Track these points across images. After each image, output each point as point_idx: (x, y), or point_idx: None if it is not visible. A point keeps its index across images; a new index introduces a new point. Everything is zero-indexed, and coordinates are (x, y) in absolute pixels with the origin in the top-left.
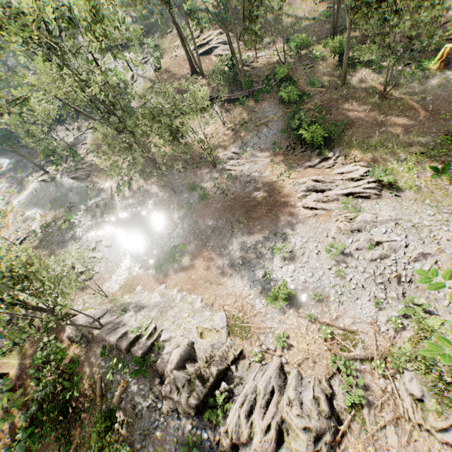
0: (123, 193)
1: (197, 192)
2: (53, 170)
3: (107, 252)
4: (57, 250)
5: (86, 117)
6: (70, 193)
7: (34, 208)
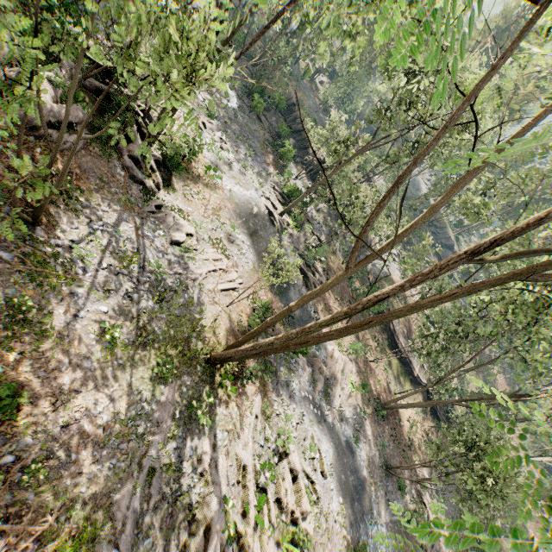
0: (344, 387)
1: (401, 498)
2: (286, 220)
3: (322, 486)
4: (273, 390)
5: (333, 215)
6: (293, 288)
7: (248, 238)
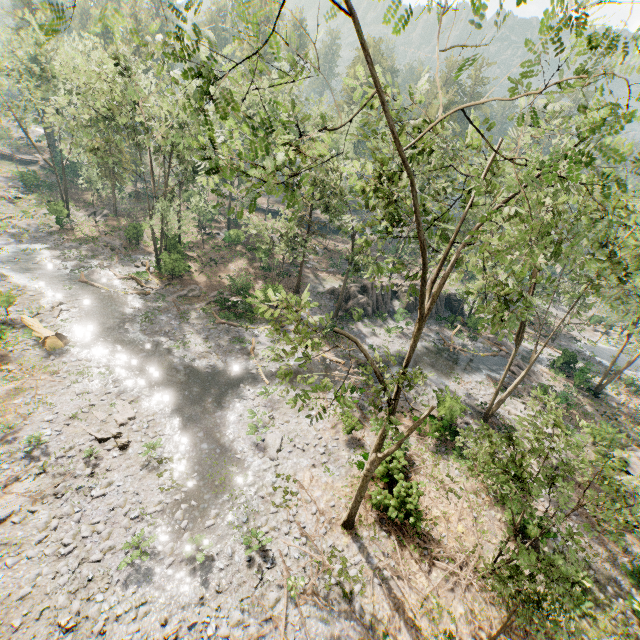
0: None
1: None
2: None
3: None
4: None
5: None
6: None
7: None
